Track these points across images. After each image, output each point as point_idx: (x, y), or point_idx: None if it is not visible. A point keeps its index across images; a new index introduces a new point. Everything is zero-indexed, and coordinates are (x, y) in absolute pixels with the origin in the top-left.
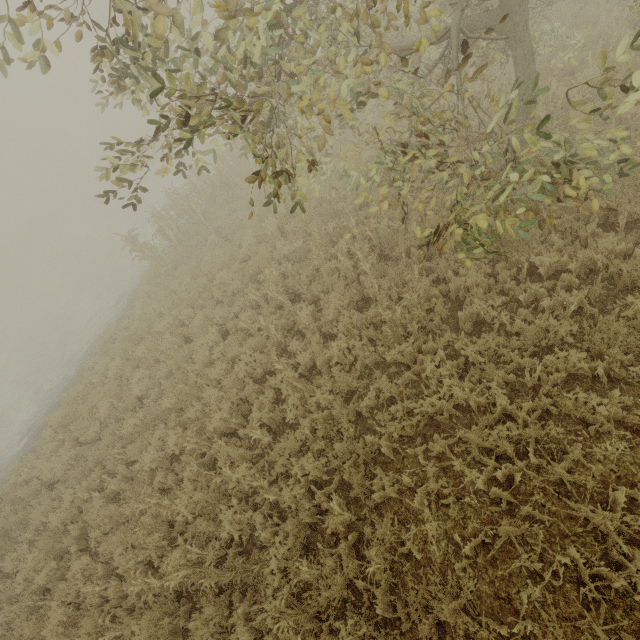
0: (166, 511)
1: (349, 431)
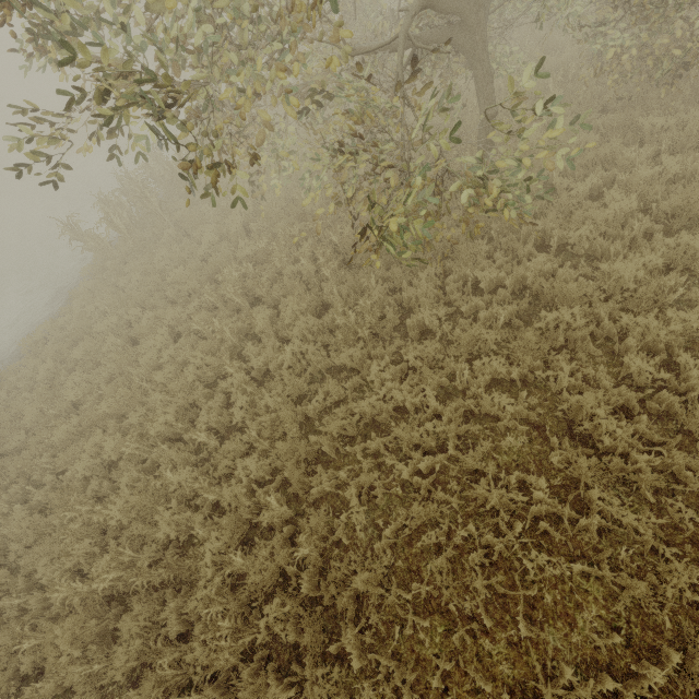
0: (98, 516)
1: (293, 431)
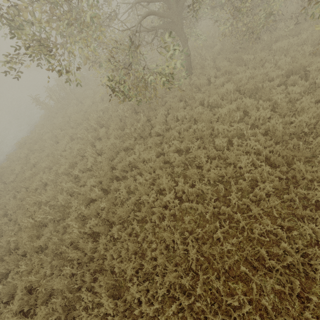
0: (39, 198)
1: (106, 168)
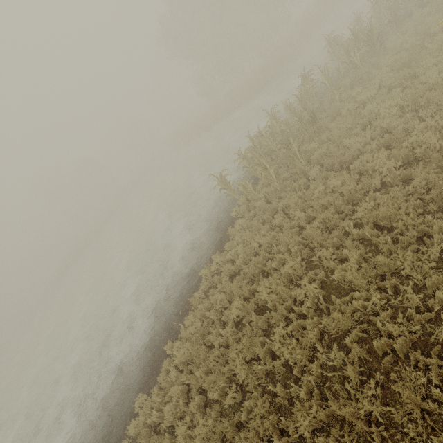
0: None
1: None
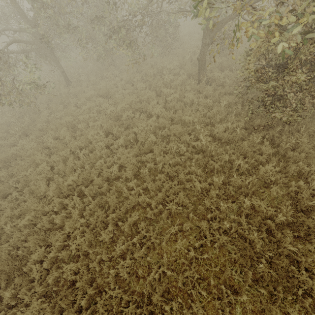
0: None
1: None
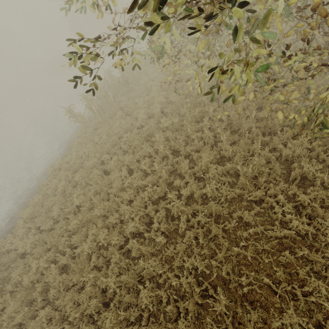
0: (101, 285)
1: (225, 245)
